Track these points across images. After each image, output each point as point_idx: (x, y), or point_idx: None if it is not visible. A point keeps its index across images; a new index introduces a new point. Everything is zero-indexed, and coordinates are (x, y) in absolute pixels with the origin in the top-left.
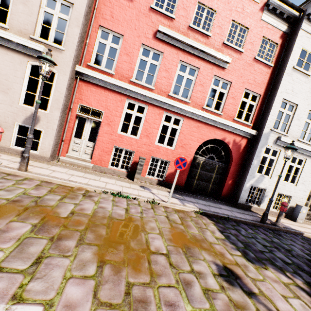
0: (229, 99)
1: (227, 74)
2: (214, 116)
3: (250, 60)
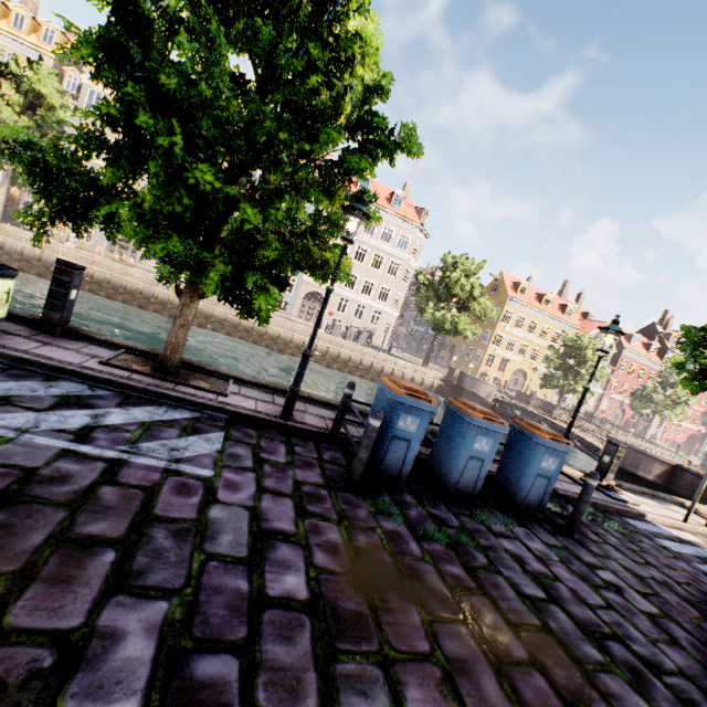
0: (699, 420)
1: (699, 412)
2: (694, 427)
3: (706, 407)
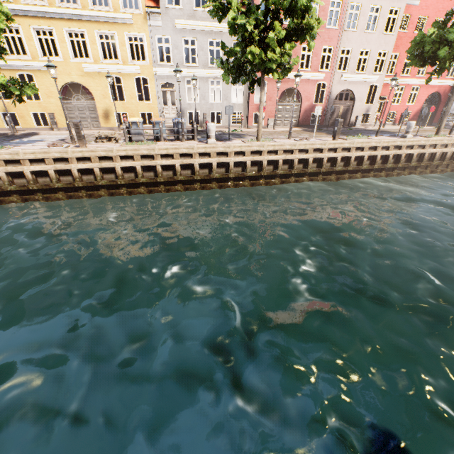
0: None
1: None
2: (436, 81)
3: None
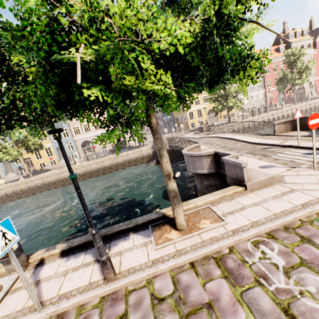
0: None
1: None
2: None
3: None
